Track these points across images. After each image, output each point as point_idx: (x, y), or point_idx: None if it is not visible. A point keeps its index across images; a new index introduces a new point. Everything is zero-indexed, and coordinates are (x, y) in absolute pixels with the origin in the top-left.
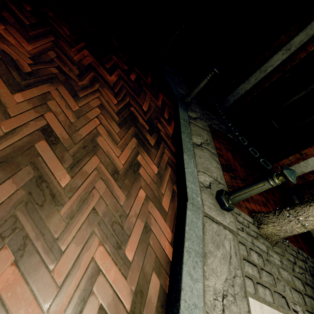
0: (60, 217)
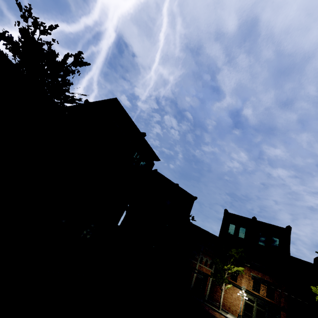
0: None
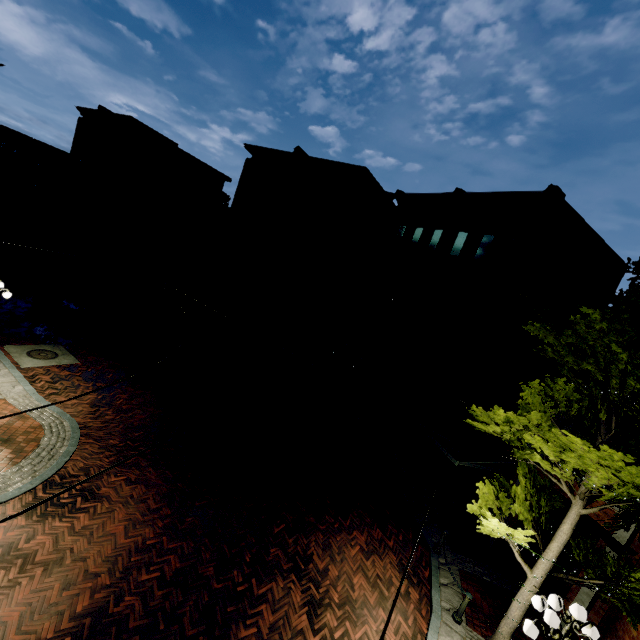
0: (388, 604)
